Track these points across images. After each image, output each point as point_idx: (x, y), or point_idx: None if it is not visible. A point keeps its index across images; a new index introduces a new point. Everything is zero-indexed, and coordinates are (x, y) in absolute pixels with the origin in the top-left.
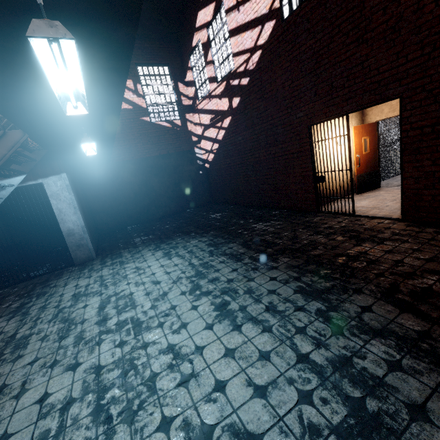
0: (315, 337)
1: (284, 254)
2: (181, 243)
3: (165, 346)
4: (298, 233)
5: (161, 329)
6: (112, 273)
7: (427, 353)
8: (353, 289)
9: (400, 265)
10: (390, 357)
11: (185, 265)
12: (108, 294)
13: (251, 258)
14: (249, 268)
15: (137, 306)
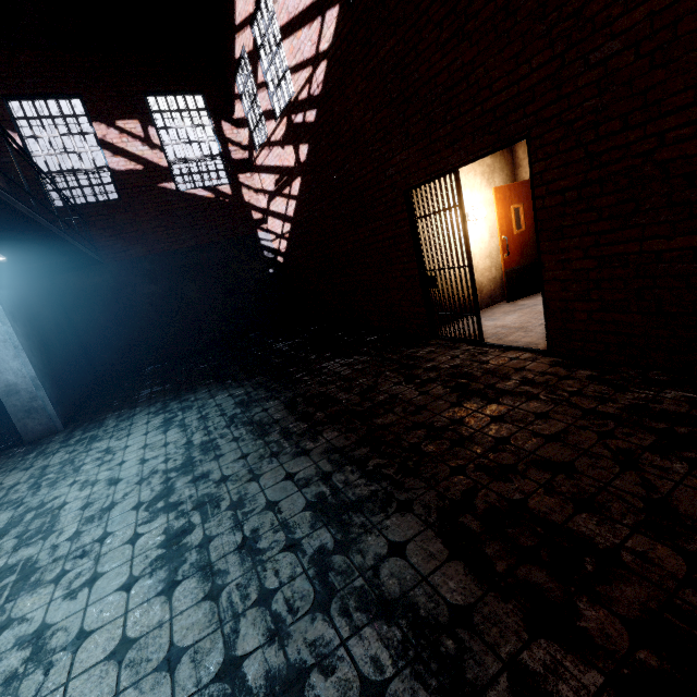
0: (279, 615)
1: (336, 424)
2: (201, 399)
3: (32, 630)
4: (381, 380)
5: (54, 588)
6: (64, 462)
7: (445, 663)
8: (400, 503)
9: (501, 448)
10: (376, 673)
11: (178, 446)
12: (29, 506)
13: (283, 432)
14: (267, 453)
15: (52, 534)
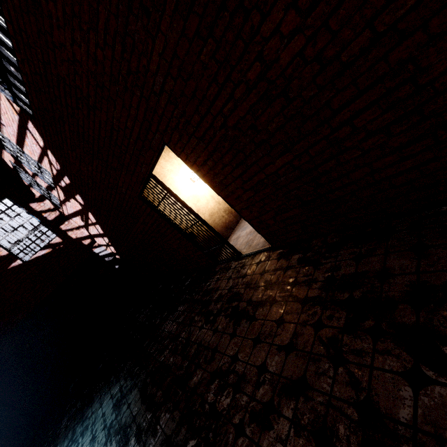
0: None
1: (168, 402)
2: (94, 411)
3: None
4: (192, 328)
5: None
6: None
7: None
8: None
9: (262, 379)
10: None
11: None
12: None
13: (137, 433)
14: None
15: None
